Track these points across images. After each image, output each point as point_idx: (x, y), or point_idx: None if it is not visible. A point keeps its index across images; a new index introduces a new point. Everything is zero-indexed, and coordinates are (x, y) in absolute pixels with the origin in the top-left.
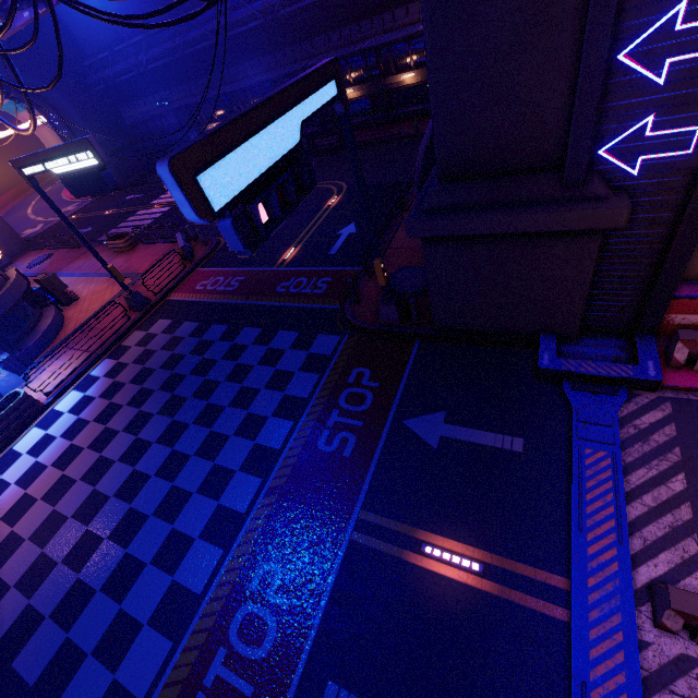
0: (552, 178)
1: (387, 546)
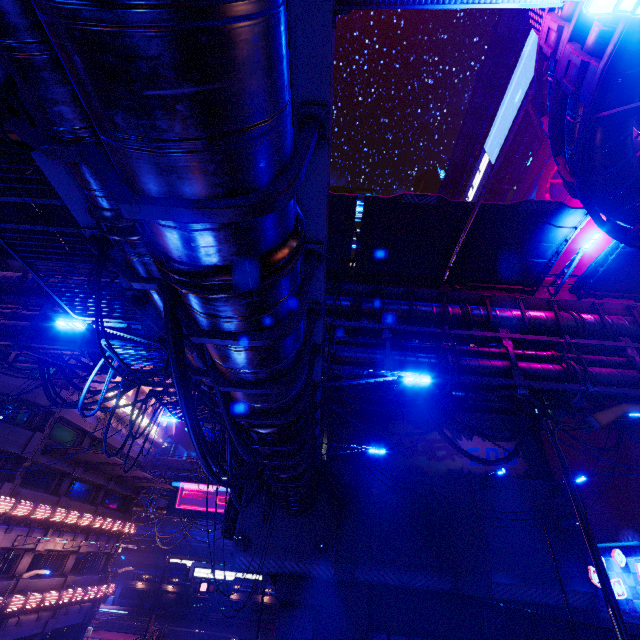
0: None
1: None
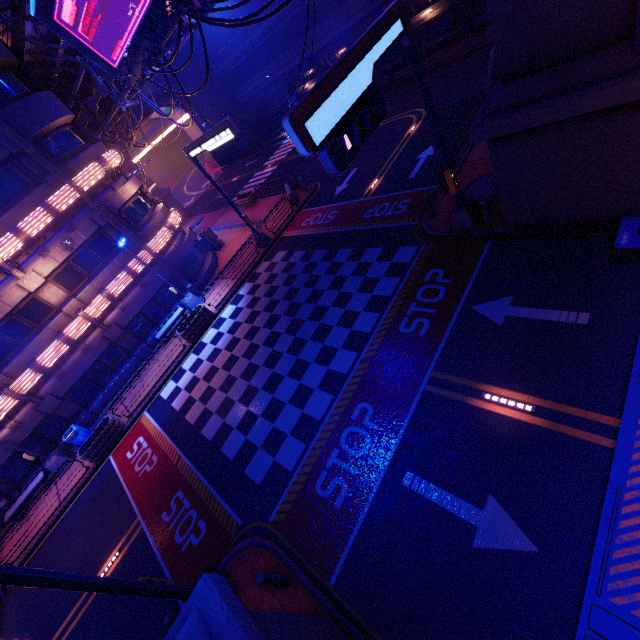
0: (622, 48)
1: (453, 394)
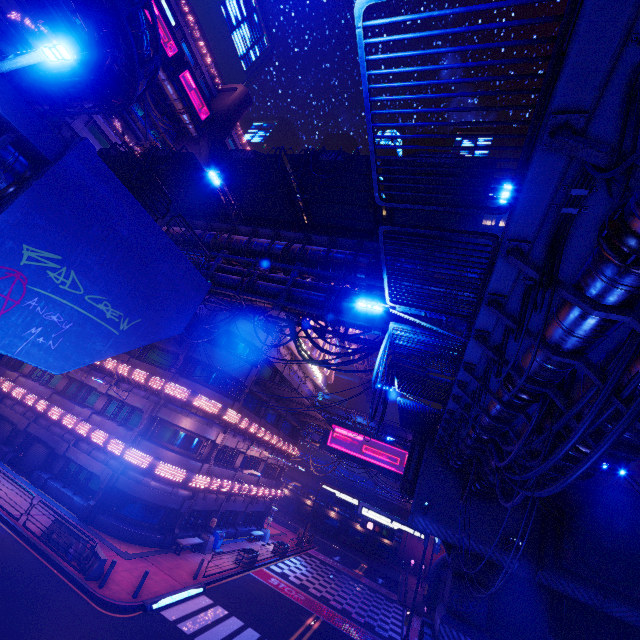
0: None
1: None
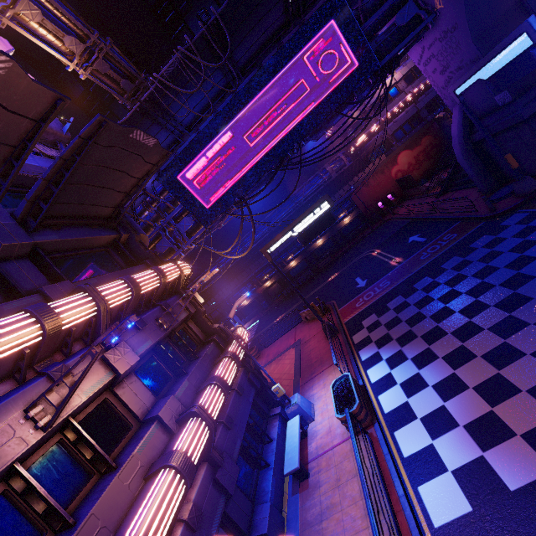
0: None
1: None
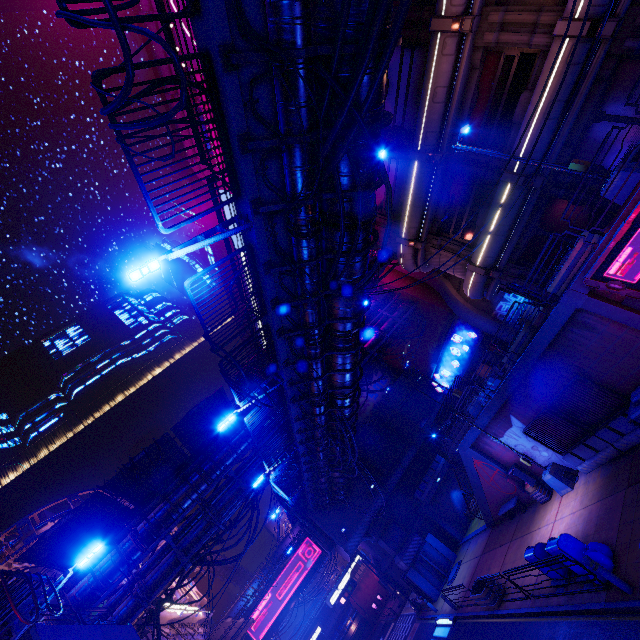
0: None
1: None
